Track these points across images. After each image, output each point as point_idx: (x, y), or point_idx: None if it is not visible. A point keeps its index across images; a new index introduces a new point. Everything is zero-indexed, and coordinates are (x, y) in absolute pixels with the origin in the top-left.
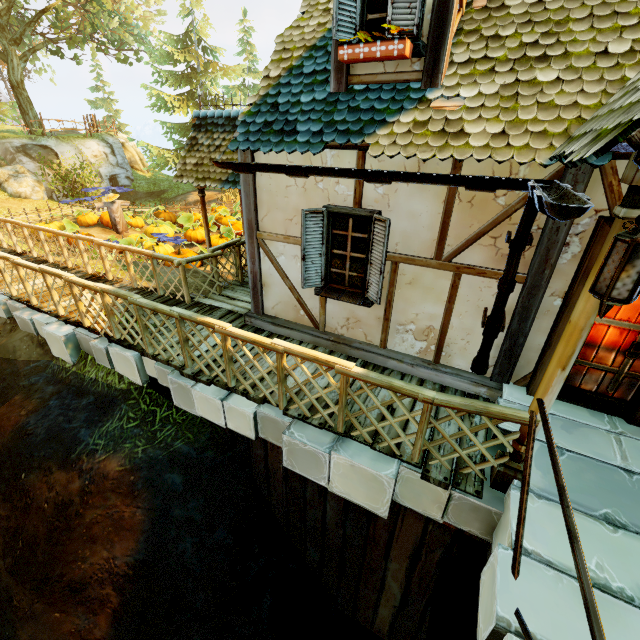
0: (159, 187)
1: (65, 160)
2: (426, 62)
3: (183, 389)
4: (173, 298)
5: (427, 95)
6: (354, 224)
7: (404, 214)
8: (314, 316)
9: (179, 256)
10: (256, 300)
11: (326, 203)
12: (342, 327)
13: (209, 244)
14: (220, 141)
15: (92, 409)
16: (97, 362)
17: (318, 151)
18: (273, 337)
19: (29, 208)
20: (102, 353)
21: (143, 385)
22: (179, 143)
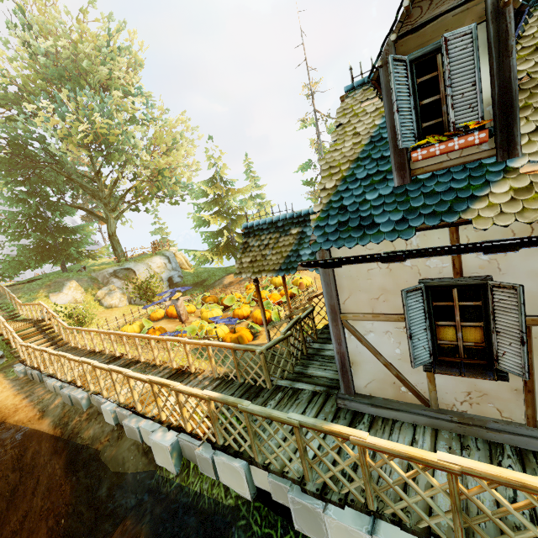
0: (201, 278)
1: (140, 274)
2: (498, 141)
3: (309, 512)
4: (253, 384)
5: (510, 165)
6: (460, 293)
7: (523, 274)
8: (420, 392)
9: (235, 334)
10: (346, 380)
11: (417, 278)
12: (462, 402)
13: (265, 322)
14: (267, 240)
15: (203, 536)
16: (200, 471)
17: (411, 236)
18: (378, 422)
19: (117, 314)
20: (207, 463)
21: (252, 499)
22: (212, 244)
